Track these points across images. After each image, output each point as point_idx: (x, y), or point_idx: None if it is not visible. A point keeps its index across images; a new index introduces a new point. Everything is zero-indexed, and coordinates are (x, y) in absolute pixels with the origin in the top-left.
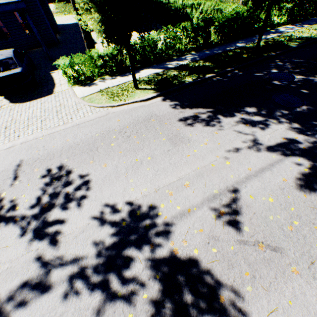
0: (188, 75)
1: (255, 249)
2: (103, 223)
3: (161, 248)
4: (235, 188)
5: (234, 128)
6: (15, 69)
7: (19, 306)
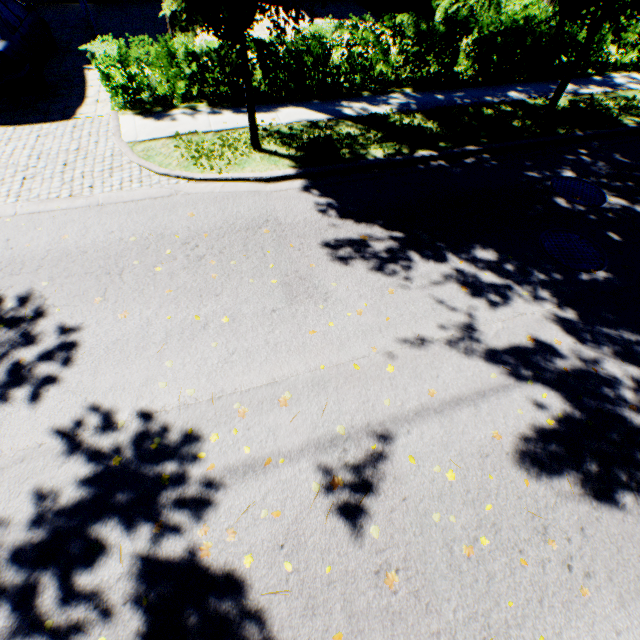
0: (380, 141)
1: (377, 584)
2: (72, 450)
3: (177, 537)
4: (385, 431)
5: (434, 288)
6: None
7: None
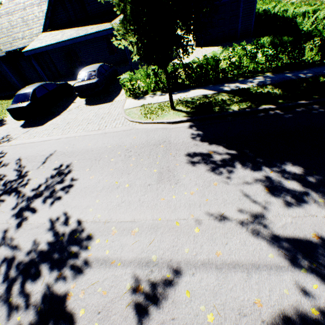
0: (238, 102)
1: None
2: (51, 228)
3: (63, 284)
4: (179, 268)
5: (245, 186)
6: (93, 79)
7: None
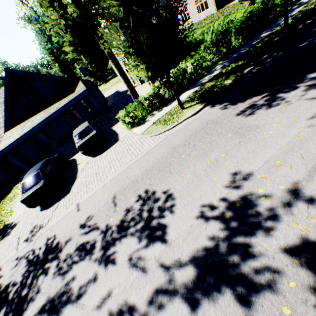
0: (225, 79)
1: None
2: (205, 222)
3: (284, 231)
4: None
5: (304, 97)
6: (92, 132)
7: (159, 310)
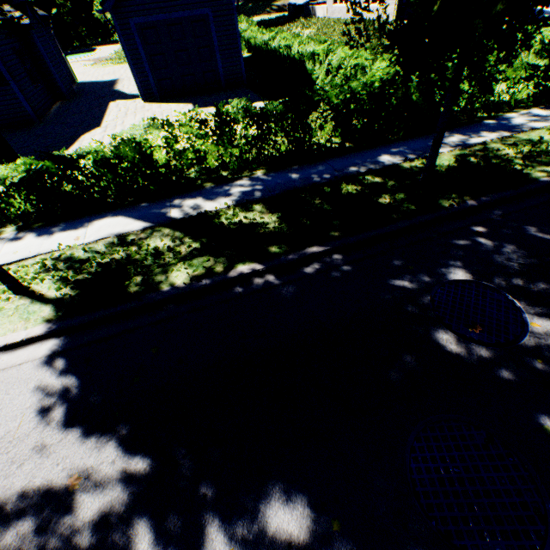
0: (189, 256)
1: None
2: None
3: None
4: None
5: None
6: None
7: None
